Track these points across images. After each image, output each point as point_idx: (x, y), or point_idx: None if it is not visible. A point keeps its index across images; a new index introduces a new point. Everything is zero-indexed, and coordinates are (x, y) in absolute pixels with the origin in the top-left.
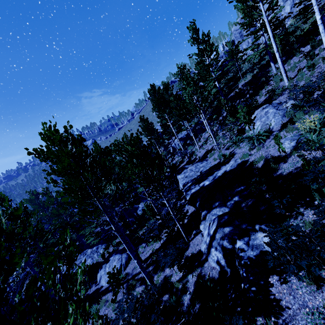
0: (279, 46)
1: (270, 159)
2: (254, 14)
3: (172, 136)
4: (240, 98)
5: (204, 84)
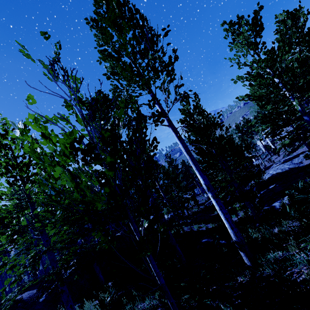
0: None
1: None
2: None
3: None
4: None
5: None
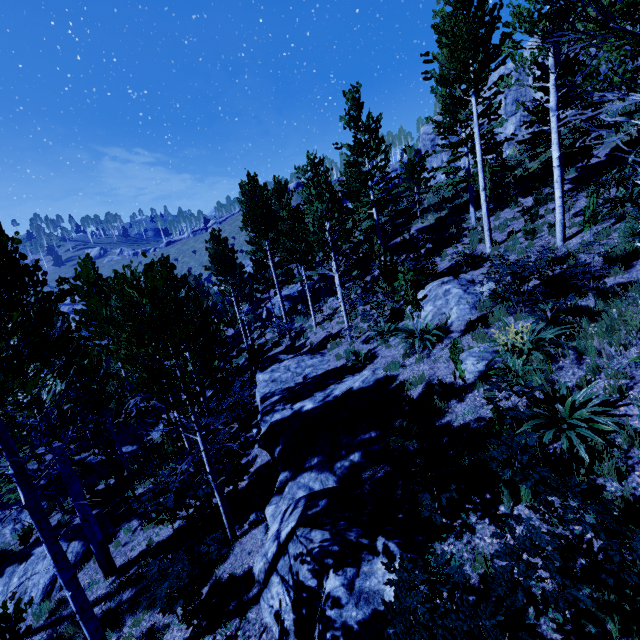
0: (488, 183)
1: (436, 387)
2: (459, 113)
3: (273, 287)
4: (410, 251)
5: (353, 206)
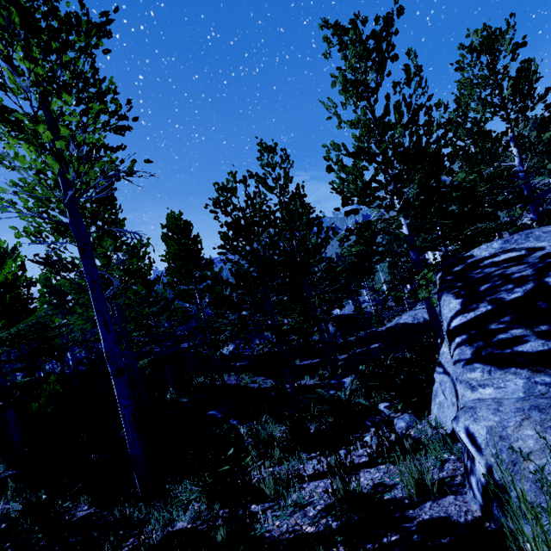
0: None
1: None
2: None
3: None
4: None
5: None
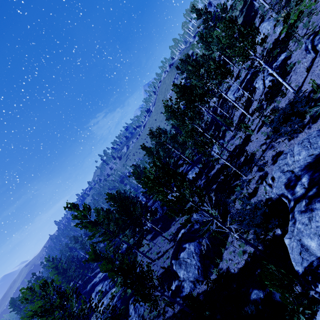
0: None
1: (274, 41)
2: None
3: None
4: None
5: None
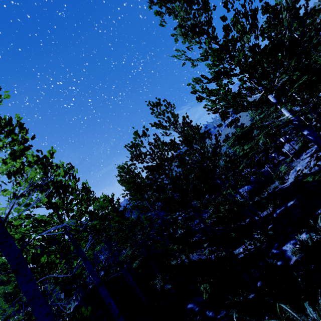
0: None
1: None
2: None
3: None
4: None
5: None
